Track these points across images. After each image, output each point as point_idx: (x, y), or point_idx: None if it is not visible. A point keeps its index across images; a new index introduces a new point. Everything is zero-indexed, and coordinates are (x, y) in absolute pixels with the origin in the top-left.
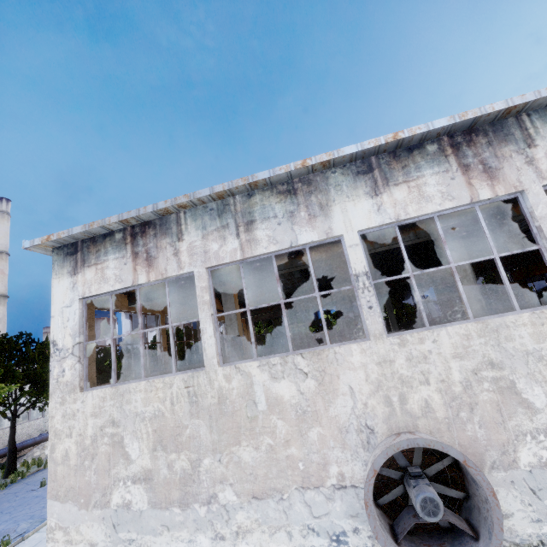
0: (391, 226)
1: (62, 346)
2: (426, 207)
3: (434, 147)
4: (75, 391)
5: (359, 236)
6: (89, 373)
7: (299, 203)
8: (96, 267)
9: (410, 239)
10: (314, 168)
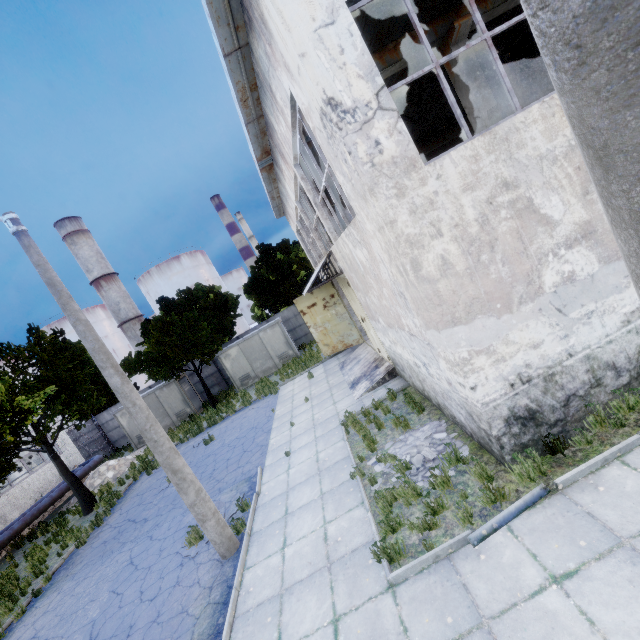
0: None
1: (353, 103)
2: None
3: None
4: (417, 167)
5: None
6: None
7: None
8: None
9: None
10: None
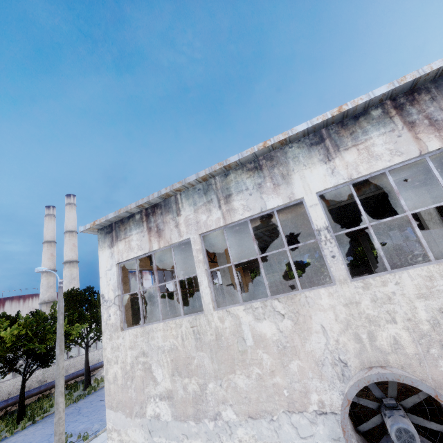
0: (346, 184)
1: (108, 298)
2: (376, 164)
3: (378, 111)
4: (118, 330)
5: (318, 196)
6: (127, 316)
7: (265, 176)
8: (125, 241)
9: (371, 191)
10: (274, 147)
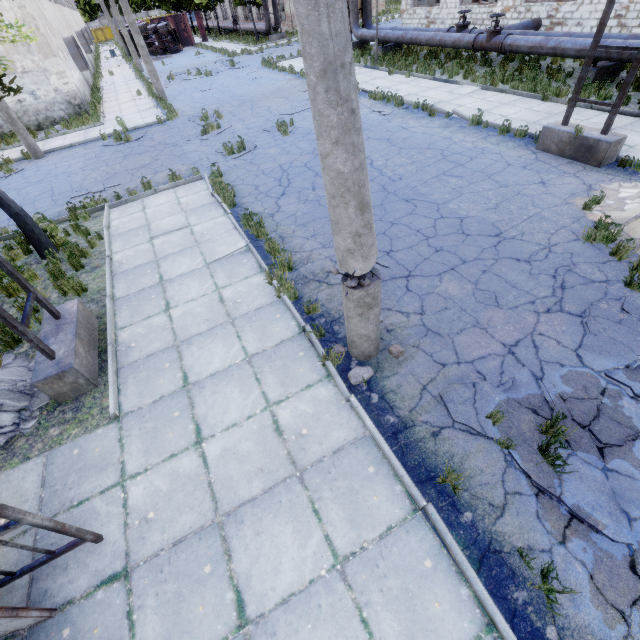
0: None
1: None
2: None
3: None
4: None
5: None
6: None
7: None
8: None
9: None
10: None
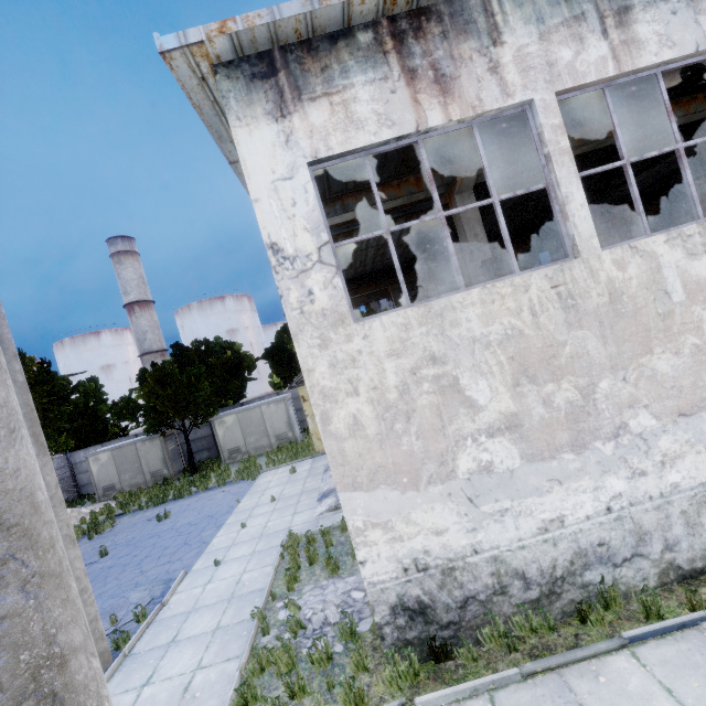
0: None
1: (295, 251)
2: None
3: None
4: (345, 323)
5: None
6: None
7: None
8: (329, 101)
9: None
10: None
